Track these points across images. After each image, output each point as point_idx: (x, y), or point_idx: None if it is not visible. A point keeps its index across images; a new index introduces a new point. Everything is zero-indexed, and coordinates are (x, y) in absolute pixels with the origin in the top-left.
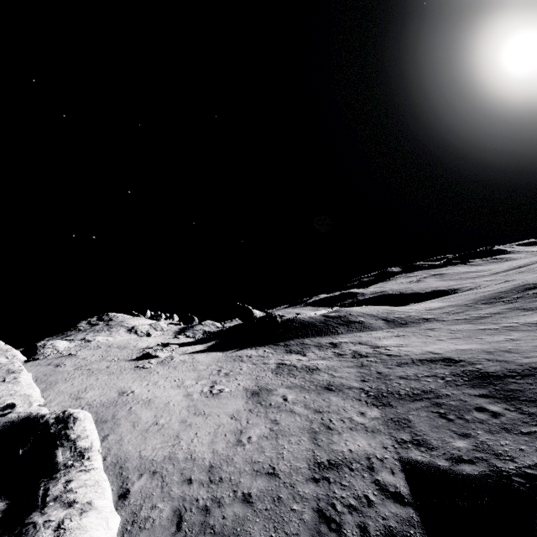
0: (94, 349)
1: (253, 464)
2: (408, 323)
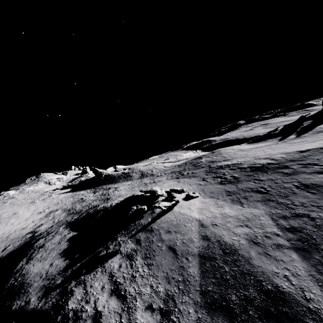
0: (25, 193)
1: (18, 233)
2: (145, 176)
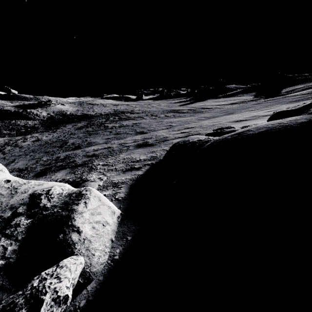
0: None
1: None
2: None
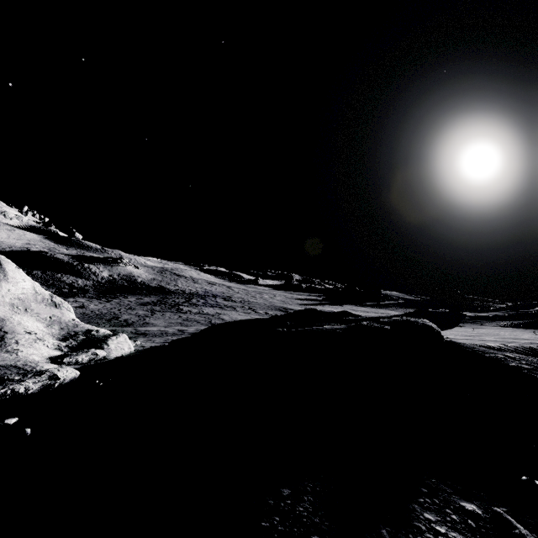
0: None
1: (11, 244)
2: None
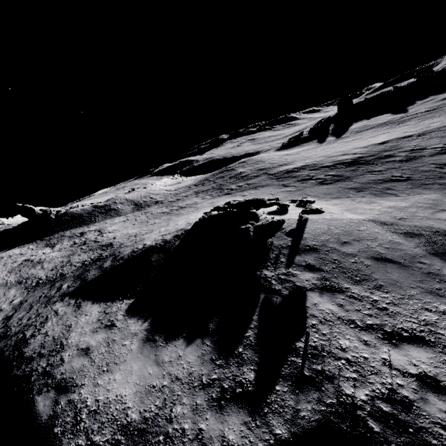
0: None
1: None
2: (145, 206)
